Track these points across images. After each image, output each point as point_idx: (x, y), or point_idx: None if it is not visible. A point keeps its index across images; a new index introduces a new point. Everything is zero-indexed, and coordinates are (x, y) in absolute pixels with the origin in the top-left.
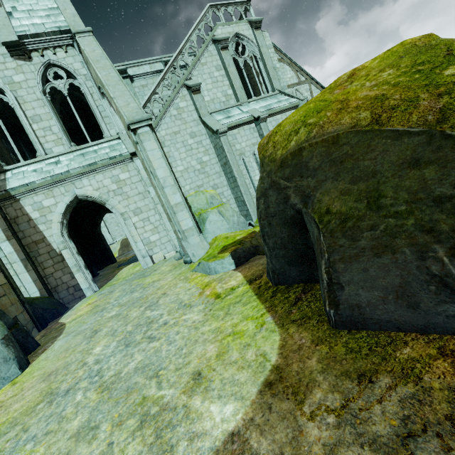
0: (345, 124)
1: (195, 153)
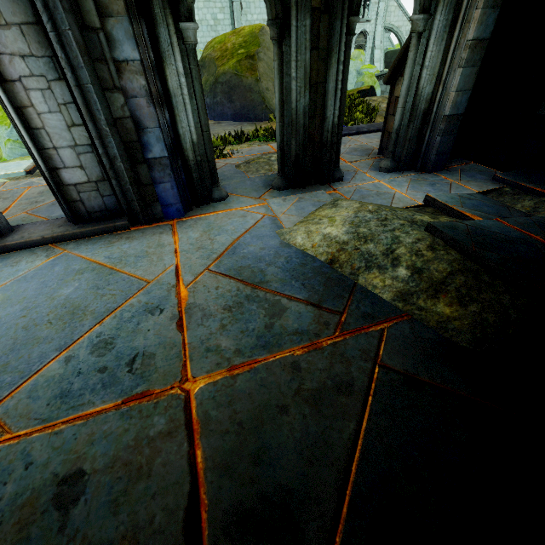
0: (215, 55)
1: (212, 7)
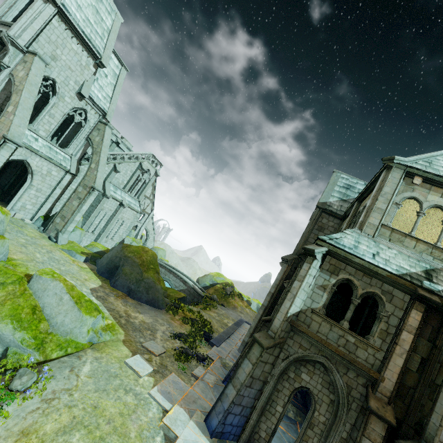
0: (138, 261)
1: None
